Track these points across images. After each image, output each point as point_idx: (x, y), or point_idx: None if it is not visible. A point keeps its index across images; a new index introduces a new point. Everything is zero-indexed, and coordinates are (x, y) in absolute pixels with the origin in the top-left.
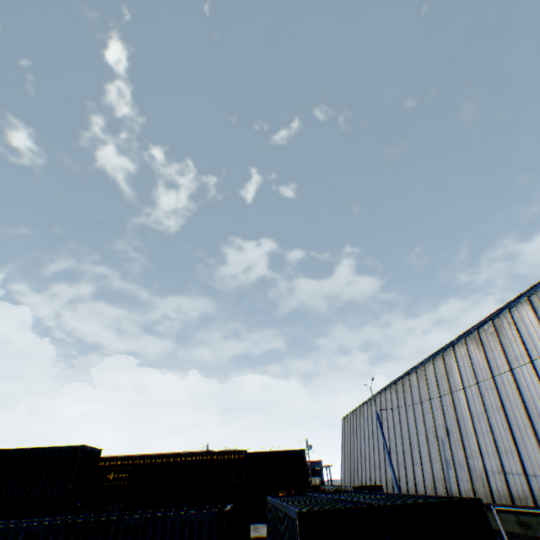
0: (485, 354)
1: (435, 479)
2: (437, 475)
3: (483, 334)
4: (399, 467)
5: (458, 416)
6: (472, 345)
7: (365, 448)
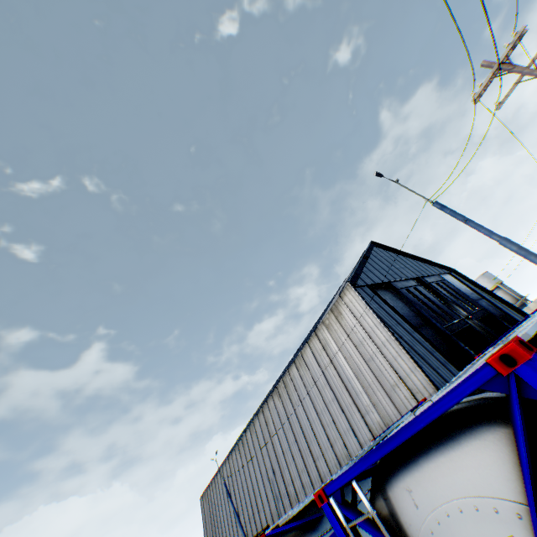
0: (283, 403)
1: (274, 516)
2: (274, 511)
3: (280, 389)
4: (251, 520)
5: (278, 455)
6: (276, 398)
7: (224, 518)
